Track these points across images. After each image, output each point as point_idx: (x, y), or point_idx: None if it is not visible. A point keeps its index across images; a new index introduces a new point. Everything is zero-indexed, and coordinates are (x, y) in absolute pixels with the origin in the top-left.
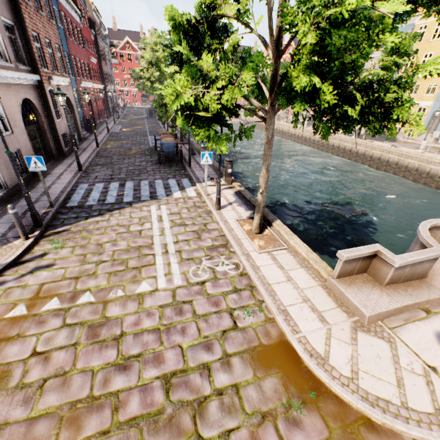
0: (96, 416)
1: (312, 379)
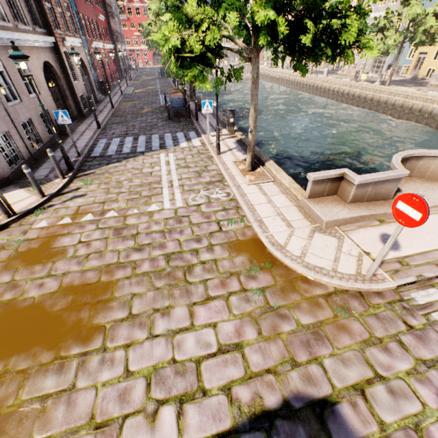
0: (122, 271)
1: (271, 258)
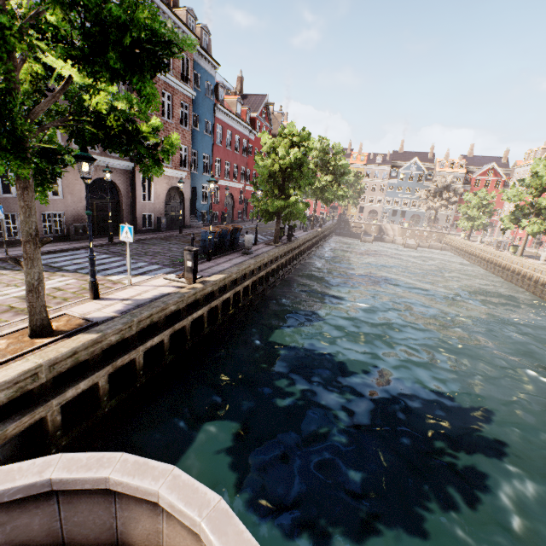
0: None
1: None
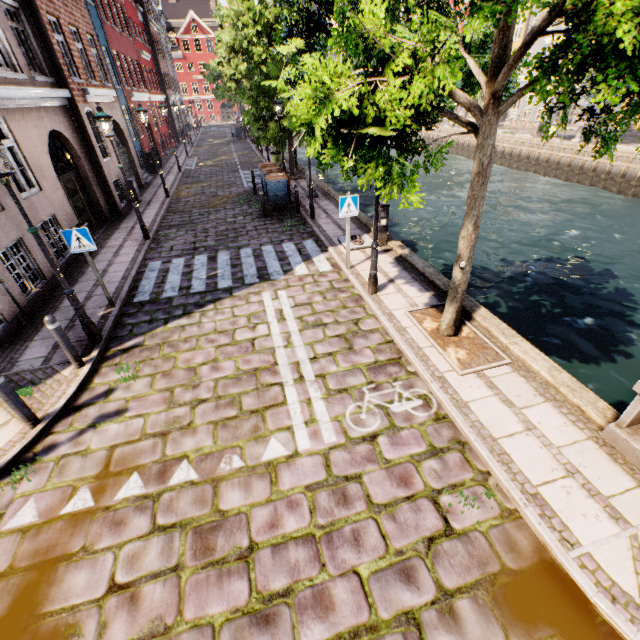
0: None
1: None
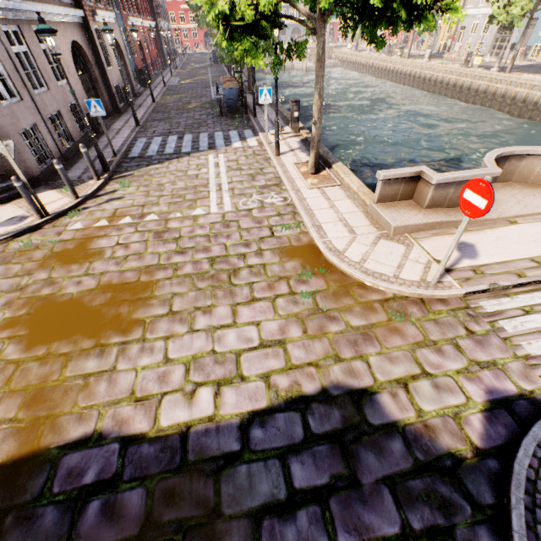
0: (163, 272)
1: (327, 264)
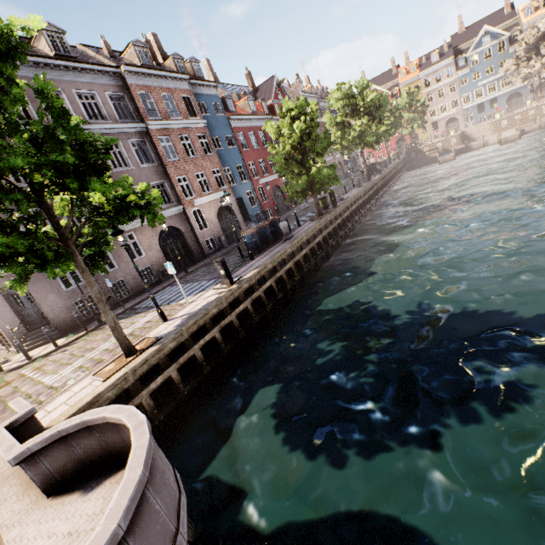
0: None
1: None
